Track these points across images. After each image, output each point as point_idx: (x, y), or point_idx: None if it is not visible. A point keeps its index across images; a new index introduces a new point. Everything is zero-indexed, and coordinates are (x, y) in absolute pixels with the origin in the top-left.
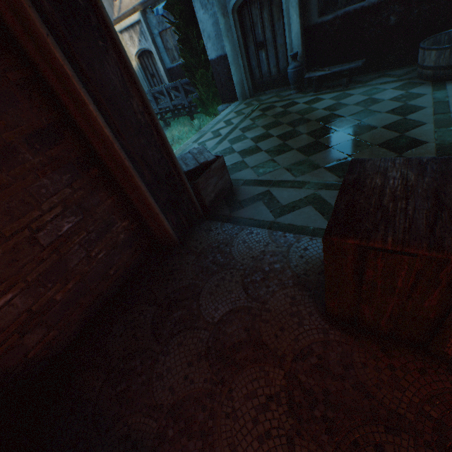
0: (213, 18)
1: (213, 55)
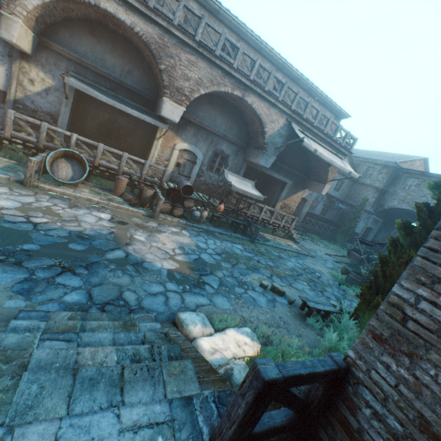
0: (362, 225)
1: (356, 231)
